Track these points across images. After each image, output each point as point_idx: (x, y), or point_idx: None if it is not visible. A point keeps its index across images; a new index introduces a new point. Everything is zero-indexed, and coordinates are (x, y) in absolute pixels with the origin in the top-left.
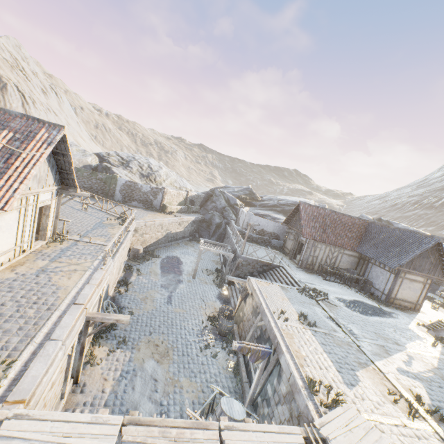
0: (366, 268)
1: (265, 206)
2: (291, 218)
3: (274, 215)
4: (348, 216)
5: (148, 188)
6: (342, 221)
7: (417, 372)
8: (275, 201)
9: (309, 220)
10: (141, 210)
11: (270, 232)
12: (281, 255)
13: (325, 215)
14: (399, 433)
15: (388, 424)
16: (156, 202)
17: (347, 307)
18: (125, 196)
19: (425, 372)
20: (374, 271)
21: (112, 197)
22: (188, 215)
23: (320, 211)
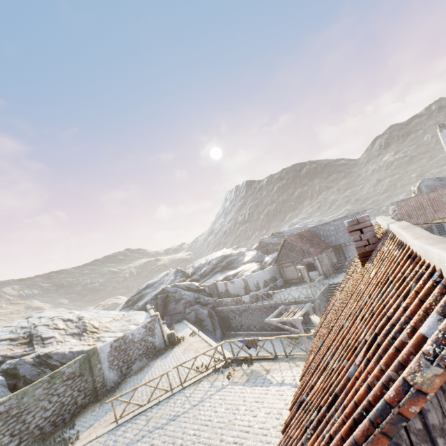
0: (344, 252)
1: (206, 274)
2: (278, 255)
3: (229, 273)
4: (303, 232)
5: (141, 329)
6: (306, 236)
7: None
8: (207, 266)
9: (303, 245)
10: (164, 361)
11: (270, 278)
12: (301, 285)
13: (299, 237)
14: None
15: None
16: (158, 340)
17: None
18: (120, 368)
19: None
20: (350, 249)
21: (104, 386)
22: (181, 329)
23: (296, 237)
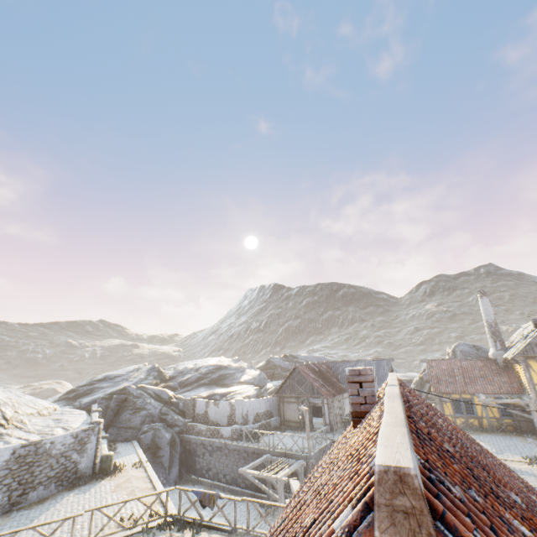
0: None
1: (188, 383)
2: (283, 385)
3: (217, 390)
4: (319, 363)
5: (68, 438)
6: (322, 369)
7: (494, 449)
8: (193, 372)
9: (315, 380)
10: (80, 496)
11: (264, 412)
12: (299, 432)
13: (313, 369)
14: None
15: None
16: (85, 462)
17: None
18: (9, 492)
19: (490, 446)
20: None
21: None
22: (125, 453)
23: (309, 367)
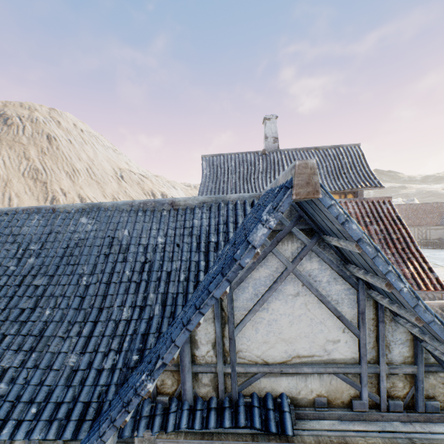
0: None
1: None
2: None
3: None
4: (426, 204)
5: None
6: (421, 208)
7: None
8: None
9: None
10: None
11: None
12: None
13: (406, 208)
14: (443, 275)
15: (439, 274)
16: None
17: (434, 256)
18: None
19: None
20: None
21: None
22: None
23: (401, 207)
